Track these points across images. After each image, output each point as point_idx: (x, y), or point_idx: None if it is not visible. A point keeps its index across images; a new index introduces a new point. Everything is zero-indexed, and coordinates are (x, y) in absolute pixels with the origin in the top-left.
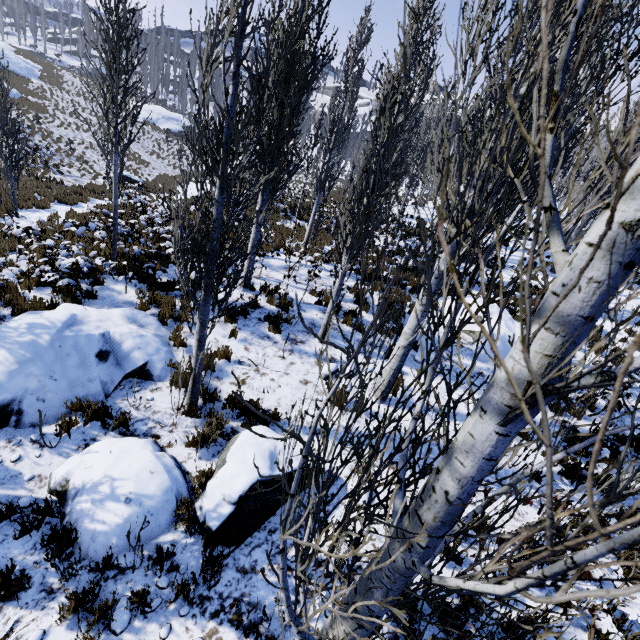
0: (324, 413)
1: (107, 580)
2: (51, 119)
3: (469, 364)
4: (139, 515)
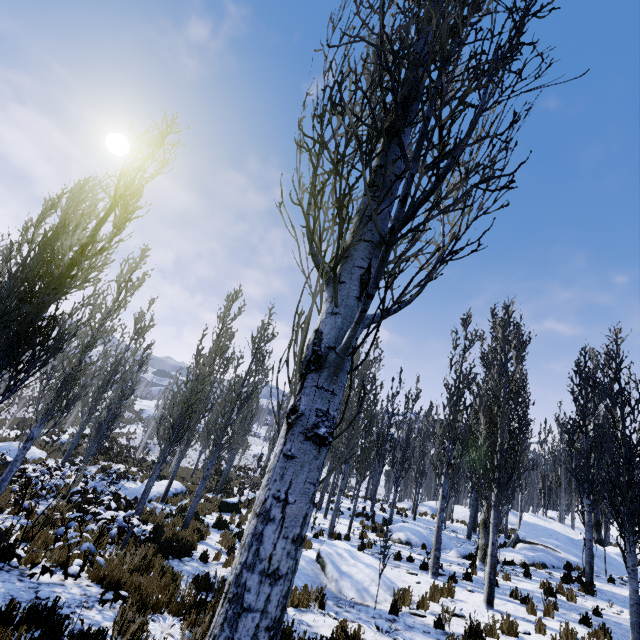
0: None
1: None
2: None
3: (113, 489)
4: None
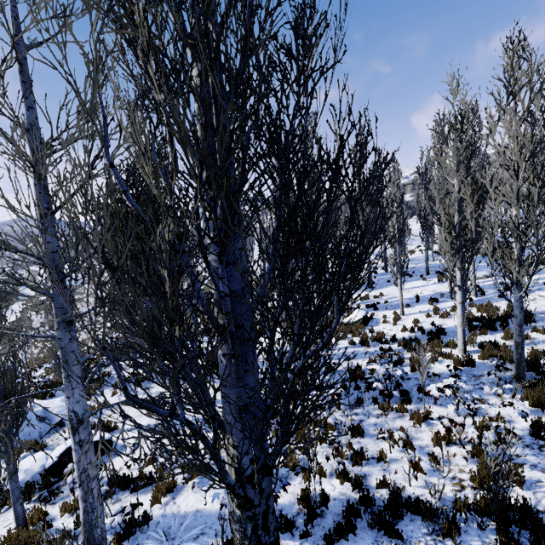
0: (143, 420)
1: (8, 501)
2: (85, 304)
3: None
4: (28, 476)
